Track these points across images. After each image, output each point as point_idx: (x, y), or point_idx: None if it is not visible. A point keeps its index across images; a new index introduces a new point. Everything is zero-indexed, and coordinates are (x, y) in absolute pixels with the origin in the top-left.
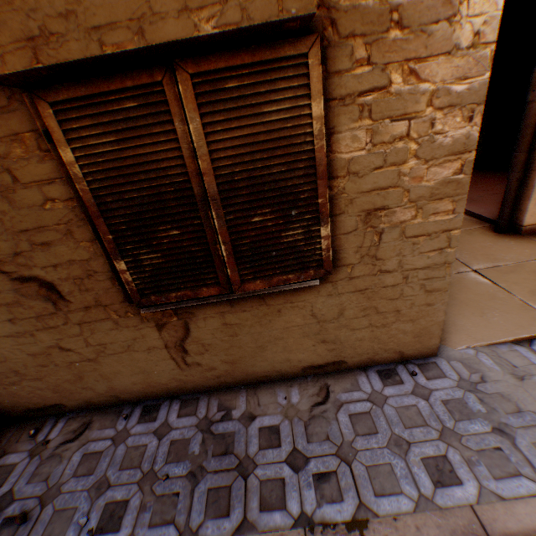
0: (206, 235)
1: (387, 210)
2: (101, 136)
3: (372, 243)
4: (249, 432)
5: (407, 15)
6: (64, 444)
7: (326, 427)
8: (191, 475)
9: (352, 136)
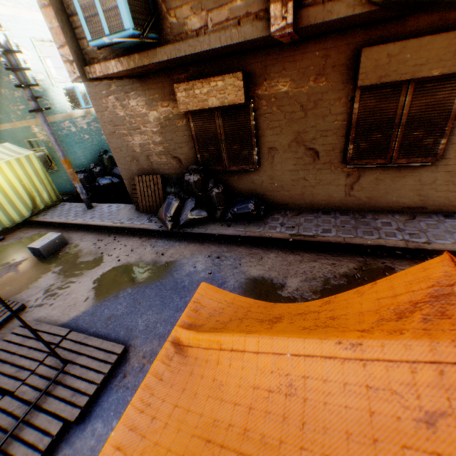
0: (390, 138)
1: None
2: (371, 101)
3: None
4: (375, 222)
5: None
6: (294, 216)
7: (412, 225)
8: (353, 227)
9: None
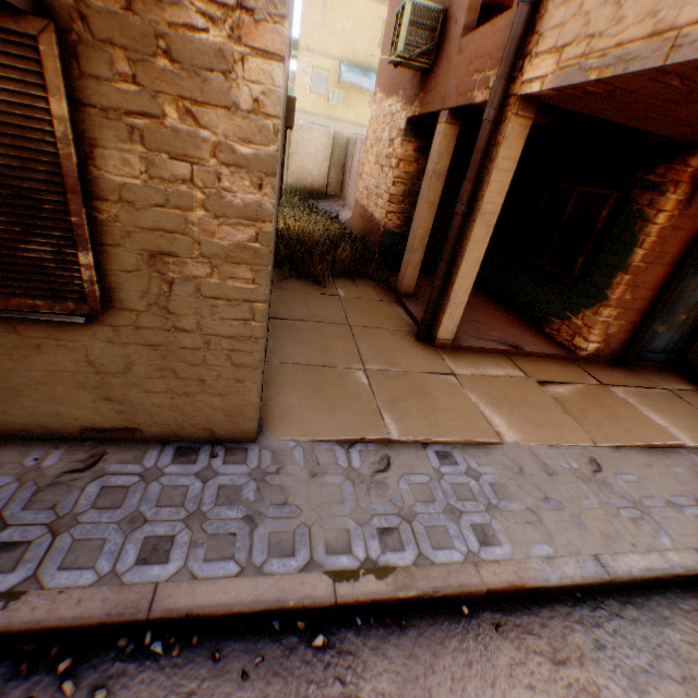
0: None
1: (176, 258)
2: None
3: (161, 291)
4: None
5: (177, 49)
6: None
7: (62, 496)
8: None
9: (123, 158)
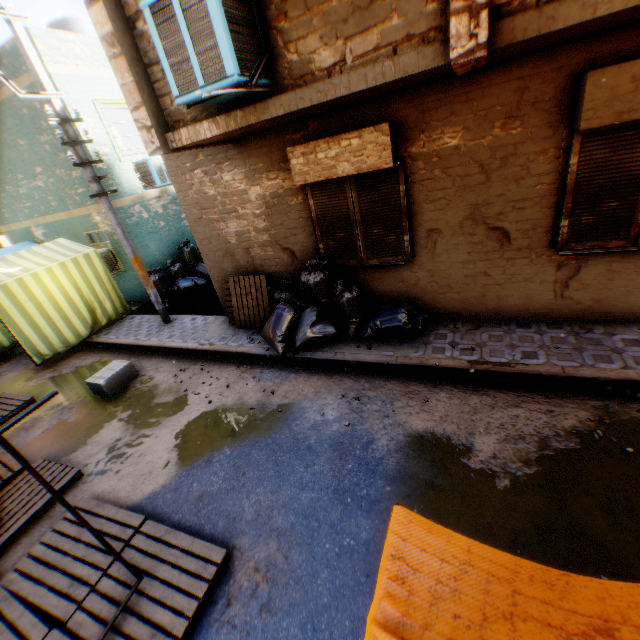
0: (633, 207)
1: None
2: (599, 150)
3: None
4: (611, 339)
5: None
6: (470, 330)
7: None
8: (574, 349)
9: None
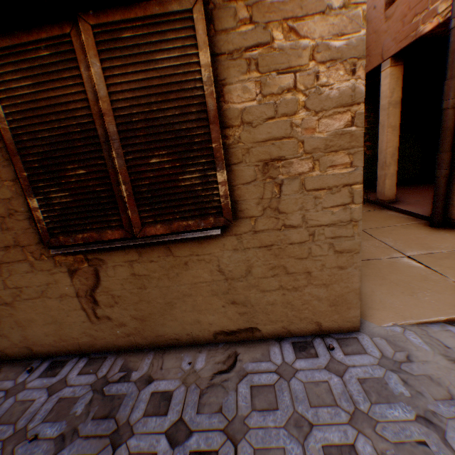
0: (109, 176)
1: (284, 161)
2: (22, 81)
3: (273, 194)
4: (140, 396)
5: None
6: None
7: (222, 397)
8: (60, 438)
9: (242, 88)
